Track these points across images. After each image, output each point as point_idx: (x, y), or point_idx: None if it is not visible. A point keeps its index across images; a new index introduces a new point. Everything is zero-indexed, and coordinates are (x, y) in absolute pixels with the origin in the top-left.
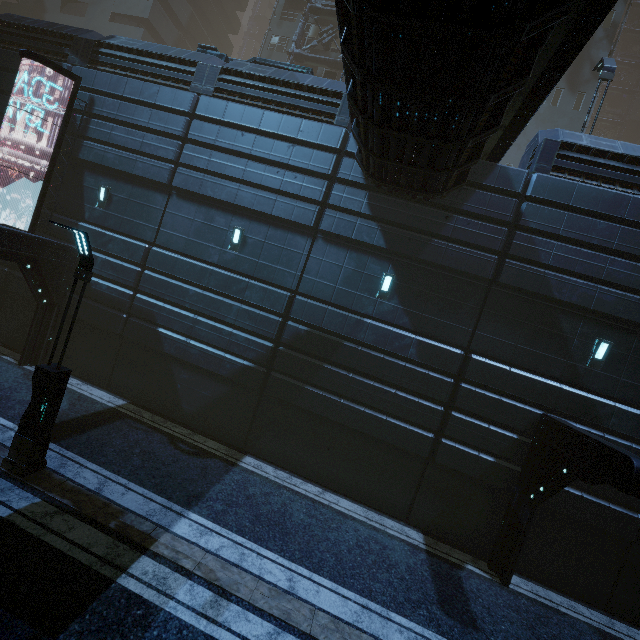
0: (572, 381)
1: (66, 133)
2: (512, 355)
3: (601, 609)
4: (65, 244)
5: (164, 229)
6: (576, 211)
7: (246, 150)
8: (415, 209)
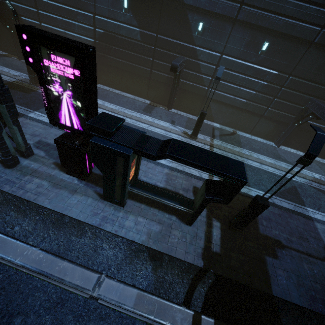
0: (191, 42)
1: None
2: (172, 33)
3: (197, 116)
4: (4, 1)
5: None
6: None
7: None
8: None
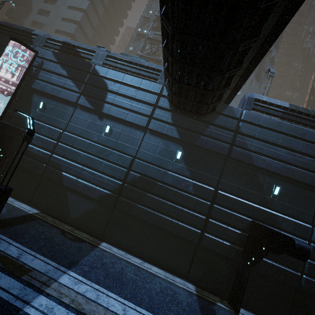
0: (264, 205)
1: (27, 75)
2: (237, 191)
3: None
4: (18, 127)
5: (71, 123)
6: (262, 127)
7: (115, 90)
8: (193, 122)
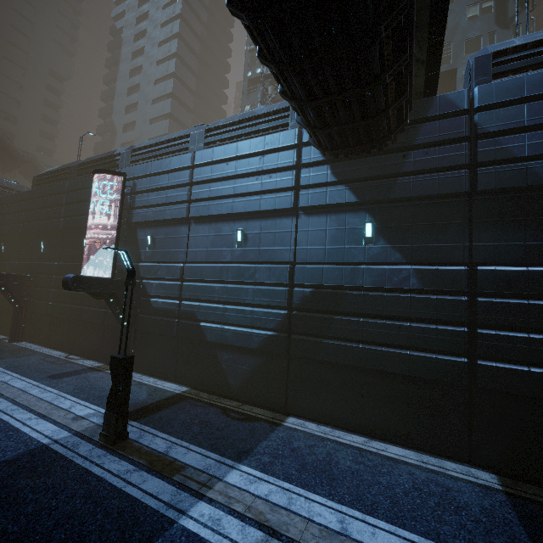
0: None
1: (124, 210)
2: (524, 255)
3: None
4: None
5: (190, 249)
6: (535, 99)
7: (232, 173)
8: (373, 161)
